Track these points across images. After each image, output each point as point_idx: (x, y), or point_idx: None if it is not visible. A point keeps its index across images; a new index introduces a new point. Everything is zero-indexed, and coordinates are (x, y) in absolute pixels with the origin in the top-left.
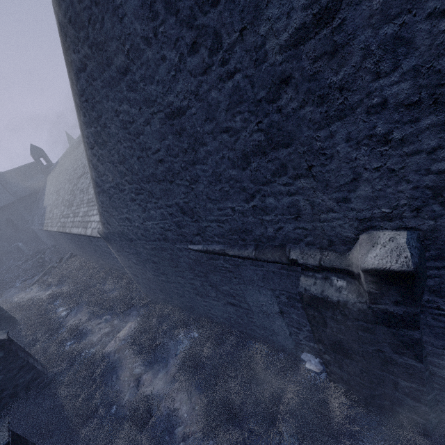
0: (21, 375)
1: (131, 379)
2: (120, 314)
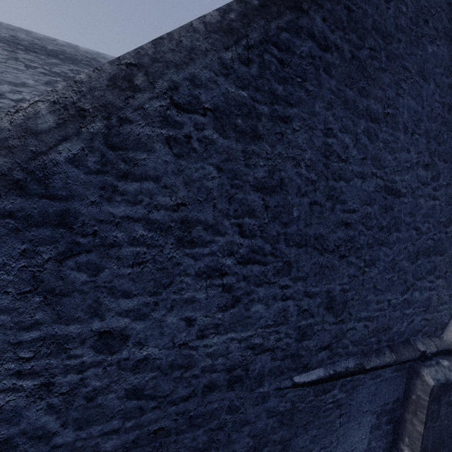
0: None
1: None
2: None
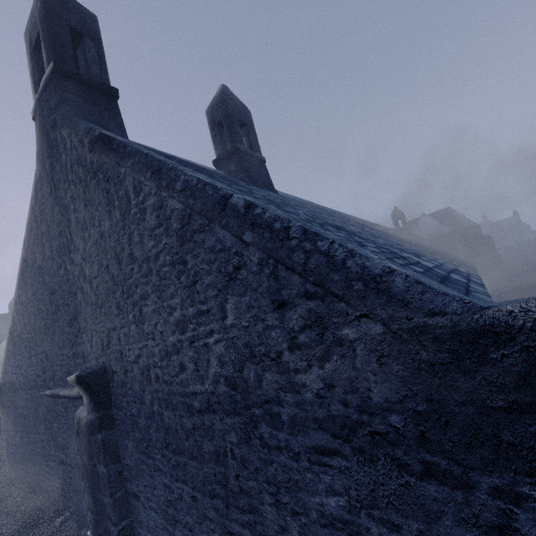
0: None
1: None
2: None
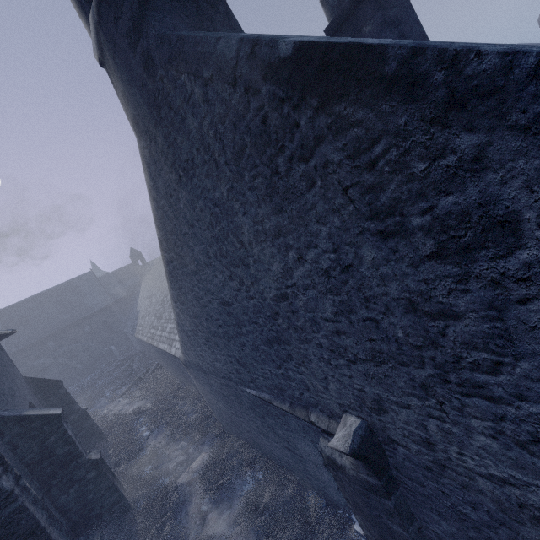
0: (107, 496)
1: (198, 517)
2: (195, 442)
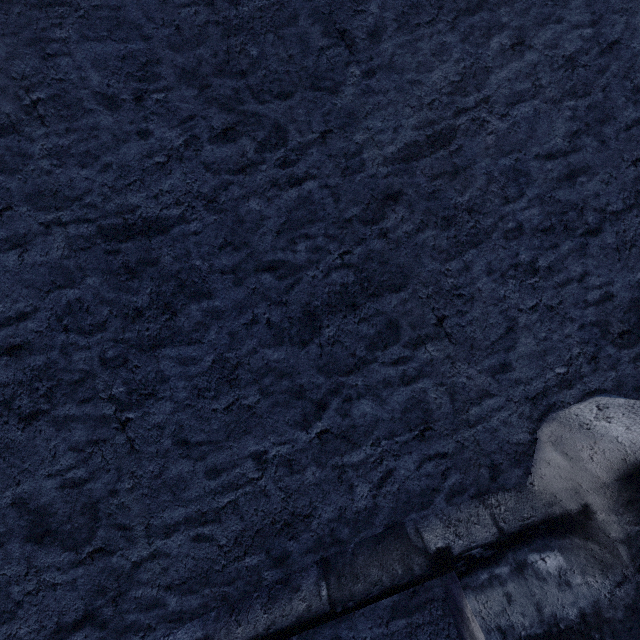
0: None
1: None
2: None
